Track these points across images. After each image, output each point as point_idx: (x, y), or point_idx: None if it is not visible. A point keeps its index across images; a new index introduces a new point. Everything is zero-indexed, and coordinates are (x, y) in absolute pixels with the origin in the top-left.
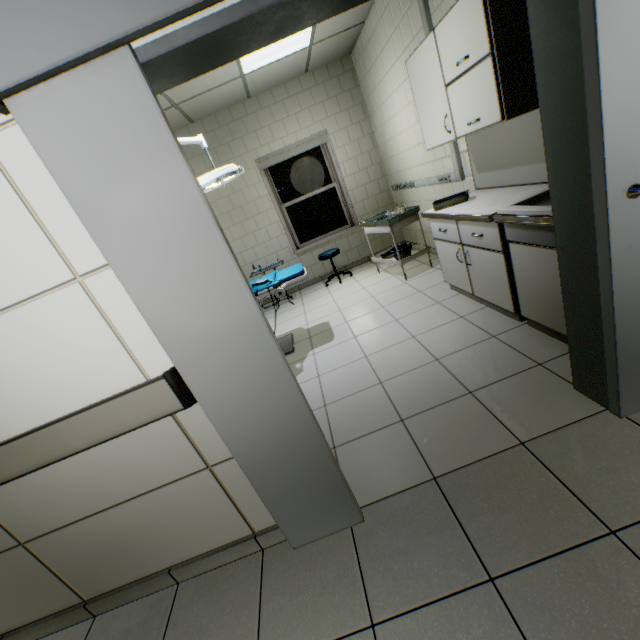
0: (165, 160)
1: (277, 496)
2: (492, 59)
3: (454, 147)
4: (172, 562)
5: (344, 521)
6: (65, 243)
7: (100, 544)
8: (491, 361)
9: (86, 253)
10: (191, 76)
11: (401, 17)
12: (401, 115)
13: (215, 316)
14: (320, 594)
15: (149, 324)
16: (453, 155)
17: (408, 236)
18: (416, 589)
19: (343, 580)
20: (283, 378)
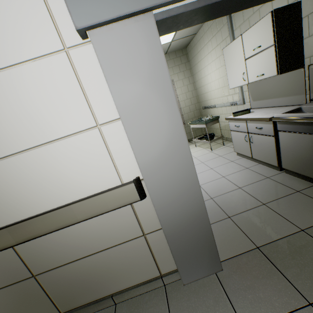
0: (158, 68)
1: (180, 253)
2: (274, 47)
3: (241, 89)
4: (114, 291)
5: (212, 269)
6: (95, 107)
7: (77, 278)
8: (270, 189)
9: (105, 113)
10: (163, 34)
11: (217, 31)
12: (211, 74)
13: (167, 150)
14: (207, 311)
15: (133, 152)
16: (240, 92)
17: (208, 131)
18: (266, 309)
19: (219, 303)
20: (195, 186)
